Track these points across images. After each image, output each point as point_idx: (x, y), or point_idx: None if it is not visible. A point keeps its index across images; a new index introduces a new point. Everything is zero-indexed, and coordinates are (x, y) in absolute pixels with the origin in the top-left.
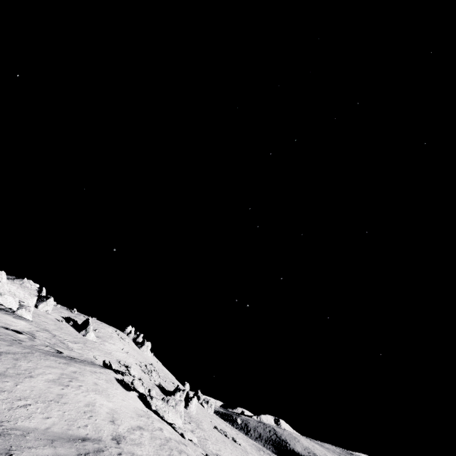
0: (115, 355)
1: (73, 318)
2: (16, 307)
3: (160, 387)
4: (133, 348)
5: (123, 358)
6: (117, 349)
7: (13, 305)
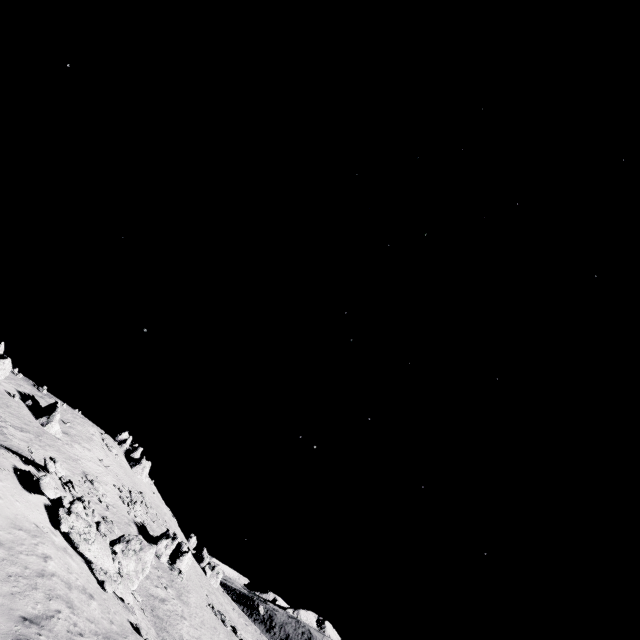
0: (83, 465)
1: (37, 399)
2: None
3: (141, 527)
4: (120, 464)
5: (96, 472)
6: (91, 458)
7: None
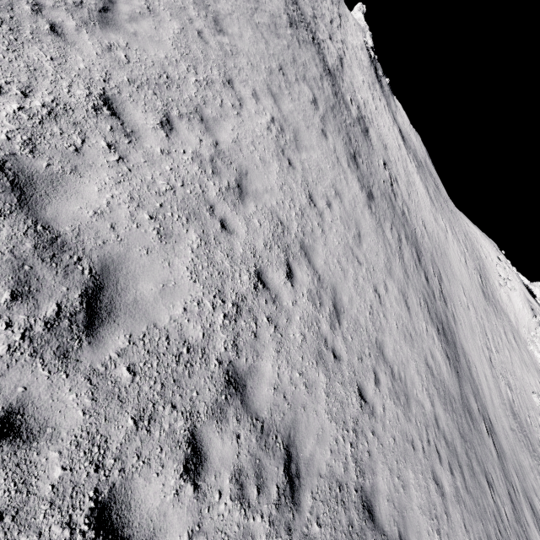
0: None
1: None
2: (538, 296)
3: None
4: None
5: None
6: None
7: (537, 294)
